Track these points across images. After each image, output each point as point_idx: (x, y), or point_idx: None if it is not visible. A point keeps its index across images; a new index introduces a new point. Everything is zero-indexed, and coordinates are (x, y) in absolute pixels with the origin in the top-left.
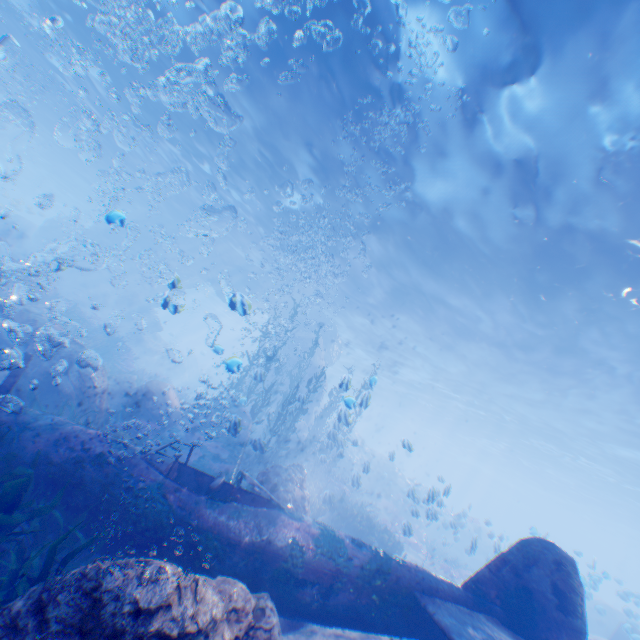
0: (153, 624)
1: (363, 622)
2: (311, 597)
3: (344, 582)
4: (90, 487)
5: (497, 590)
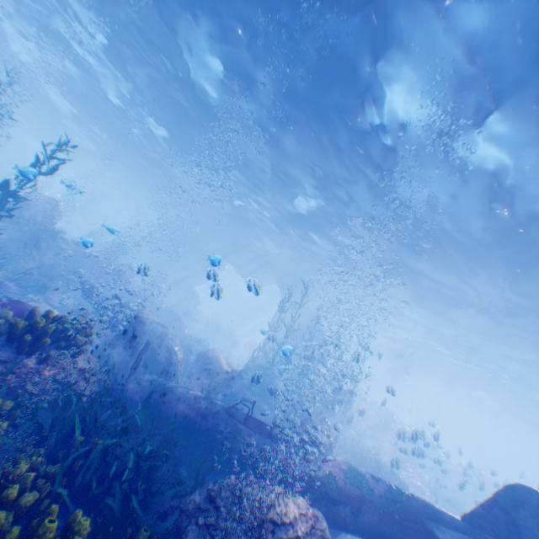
0: (268, 513)
1: (384, 537)
2: (345, 514)
3: (368, 506)
4: (198, 429)
5: (489, 523)
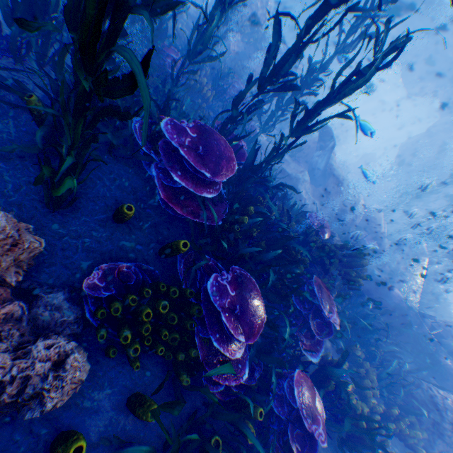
0: None
1: None
2: None
3: None
4: (395, 320)
5: None
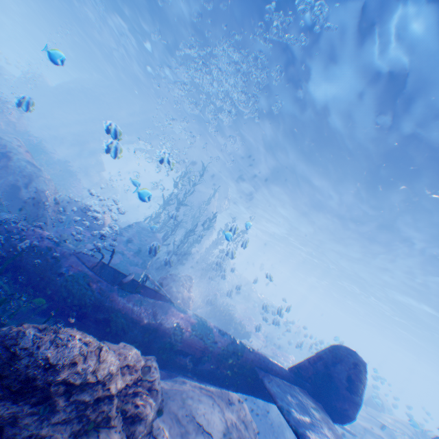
0: (60, 375)
1: (218, 382)
2: (185, 363)
3: (209, 356)
4: (33, 270)
5: (310, 374)
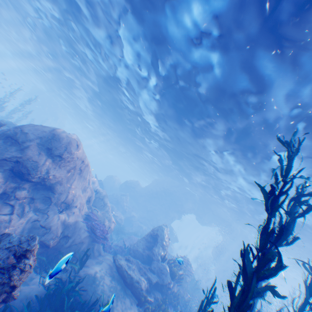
0: None
1: None
2: None
3: None
4: None
5: None
